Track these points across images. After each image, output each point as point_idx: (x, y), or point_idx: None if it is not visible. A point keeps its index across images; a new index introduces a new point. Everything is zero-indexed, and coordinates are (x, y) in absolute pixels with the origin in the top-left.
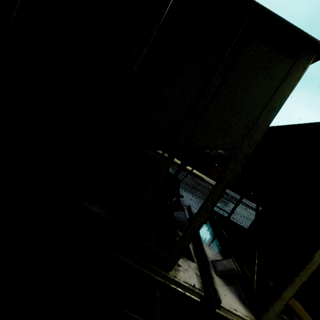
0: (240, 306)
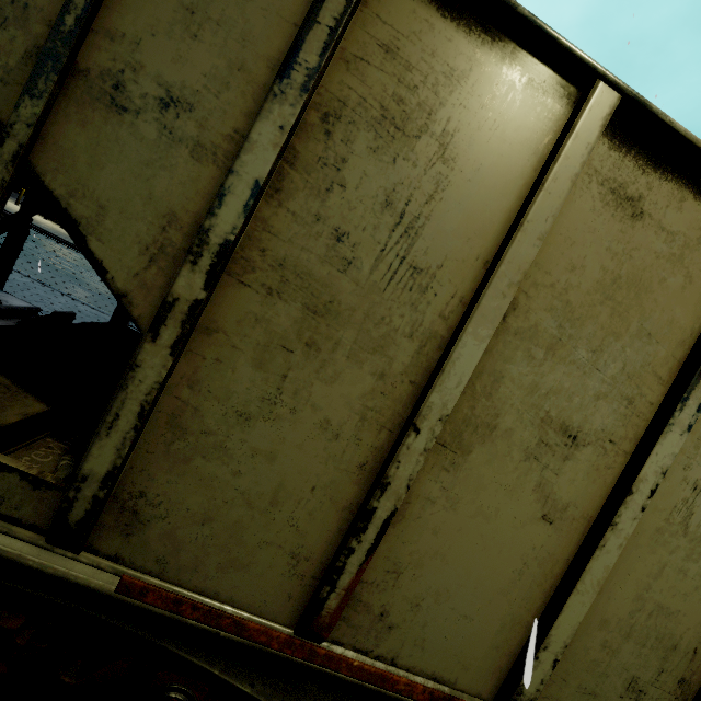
0: None
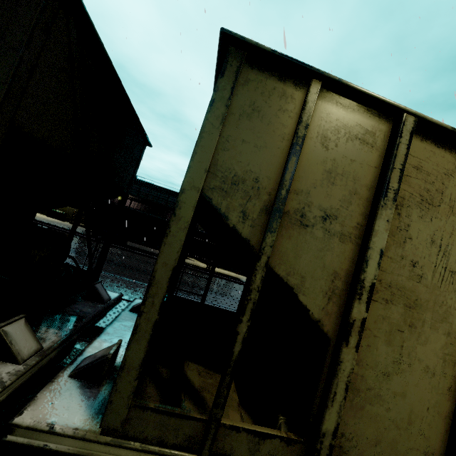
0: (79, 415)
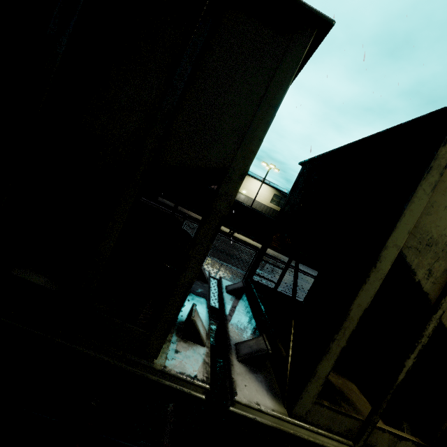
0: (267, 398)
